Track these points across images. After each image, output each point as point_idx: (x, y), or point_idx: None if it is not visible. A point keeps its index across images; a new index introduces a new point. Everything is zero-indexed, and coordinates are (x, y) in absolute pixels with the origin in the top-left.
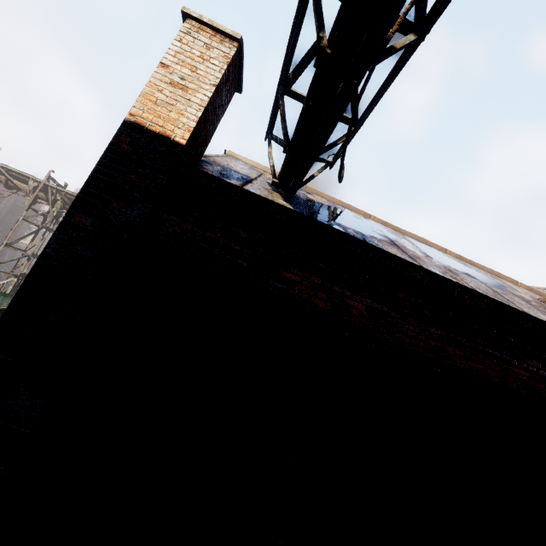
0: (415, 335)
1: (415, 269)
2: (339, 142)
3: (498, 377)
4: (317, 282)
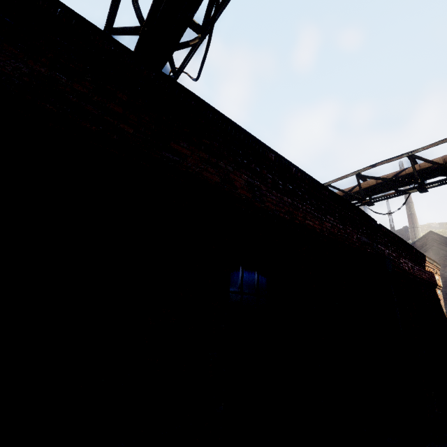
0: (277, 203)
1: (270, 151)
2: (191, 43)
3: (319, 229)
4: (205, 157)
